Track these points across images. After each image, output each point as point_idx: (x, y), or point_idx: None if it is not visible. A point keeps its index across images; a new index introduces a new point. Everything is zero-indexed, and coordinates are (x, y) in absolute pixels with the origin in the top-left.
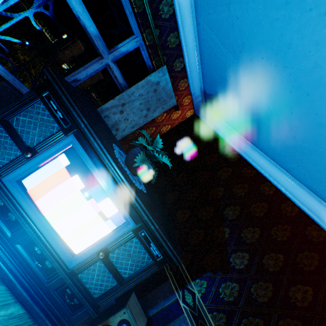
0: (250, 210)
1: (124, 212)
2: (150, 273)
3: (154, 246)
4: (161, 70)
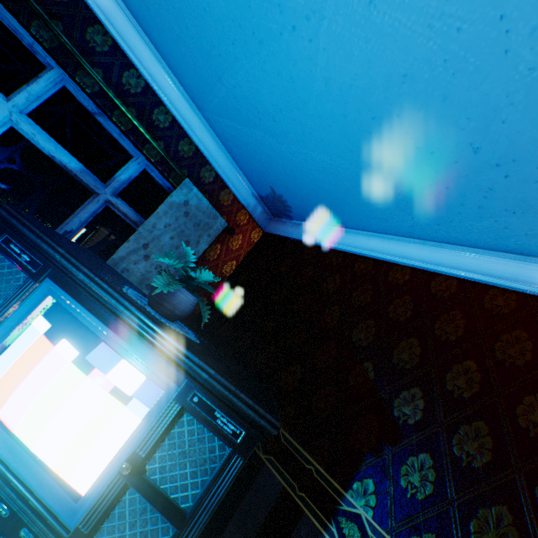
0: (389, 317)
1: (153, 372)
2: (231, 476)
3: (222, 417)
4: (183, 185)
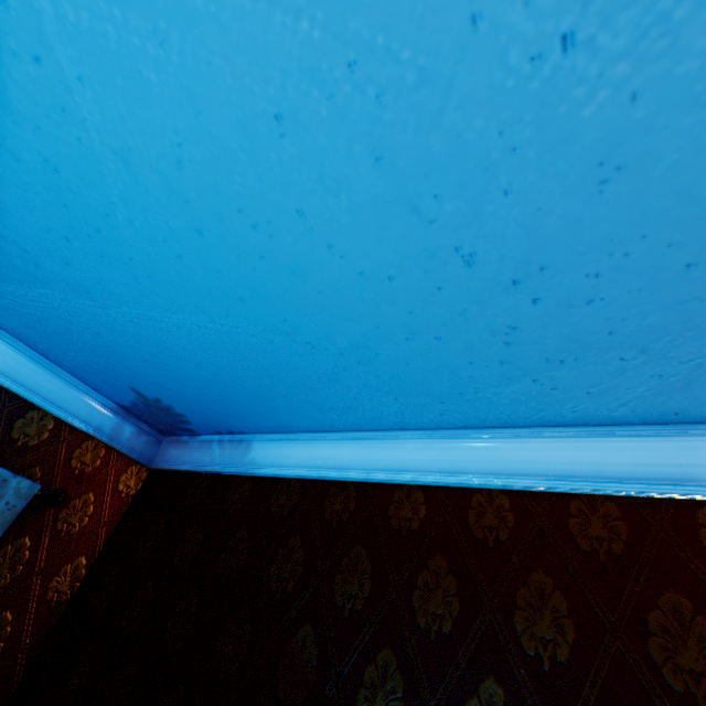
0: (421, 626)
1: None
2: None
3: None
4: None
